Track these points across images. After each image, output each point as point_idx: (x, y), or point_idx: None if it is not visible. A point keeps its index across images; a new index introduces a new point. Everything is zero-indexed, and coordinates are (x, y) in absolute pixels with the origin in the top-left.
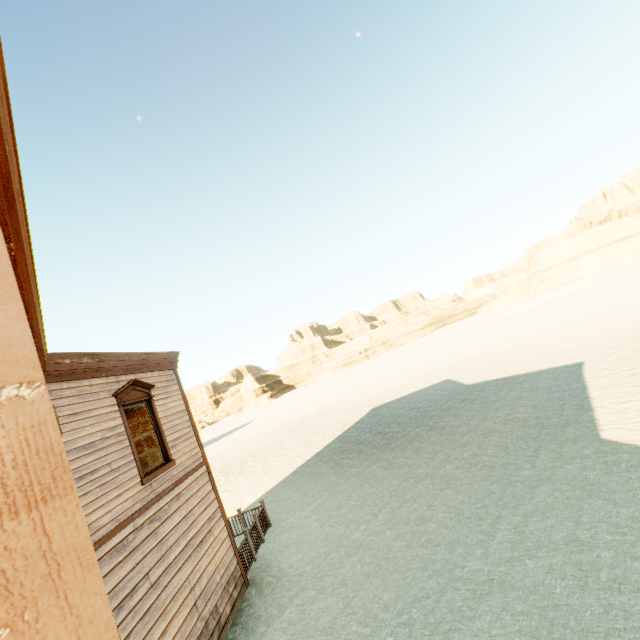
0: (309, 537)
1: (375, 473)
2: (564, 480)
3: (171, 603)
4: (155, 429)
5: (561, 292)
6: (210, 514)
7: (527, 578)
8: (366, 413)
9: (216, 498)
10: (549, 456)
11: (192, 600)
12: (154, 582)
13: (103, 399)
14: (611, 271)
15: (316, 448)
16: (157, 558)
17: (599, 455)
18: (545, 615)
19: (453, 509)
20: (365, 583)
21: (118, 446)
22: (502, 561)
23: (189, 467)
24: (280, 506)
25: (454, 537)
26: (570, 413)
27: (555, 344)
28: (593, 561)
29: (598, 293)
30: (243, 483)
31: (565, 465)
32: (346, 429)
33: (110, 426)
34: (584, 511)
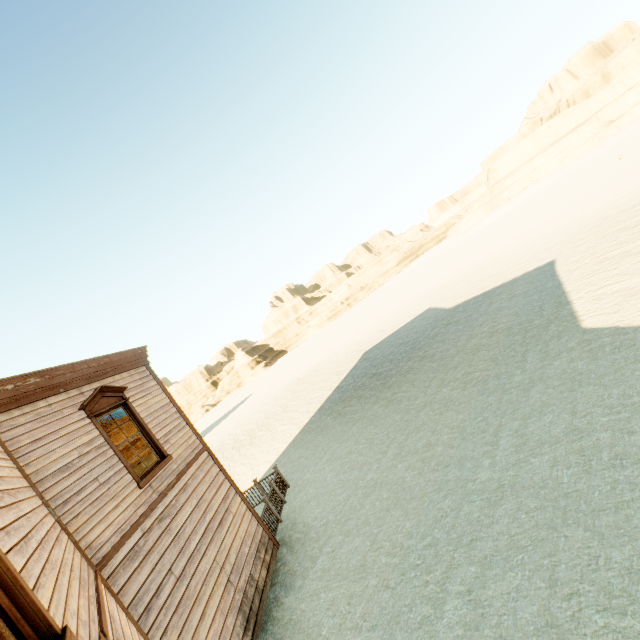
0: (327, 488)
1: (377, 413)
2: (554, 376)
3: (203, 588)
4: (140, 430)
5: (523, 197)
6: (223, 494)
7: (535, 476)
8: (358, 359)
9: (226, 478)
10: (537, 357)
11: (224, 578)
12: (179, 575)
13: (69, 416)
14: (567, 165)
15: (318, 404)
16: (177, 552)
17: (583, 345)
18: (557, 505)
19: (456, 429)
20: (386, 517)
21: (101, 459)
22: (509, 466)
23: (189, 457)
24: (294, 466)
25: (461, 455)
26: (550, 312)
27: (525, 249)
28: (593, 445)
29: (558, 190)
30: (256, 453)
31: (553, 362)
32: (342, 379)
33: (86, 441)
34: (578, 401)
